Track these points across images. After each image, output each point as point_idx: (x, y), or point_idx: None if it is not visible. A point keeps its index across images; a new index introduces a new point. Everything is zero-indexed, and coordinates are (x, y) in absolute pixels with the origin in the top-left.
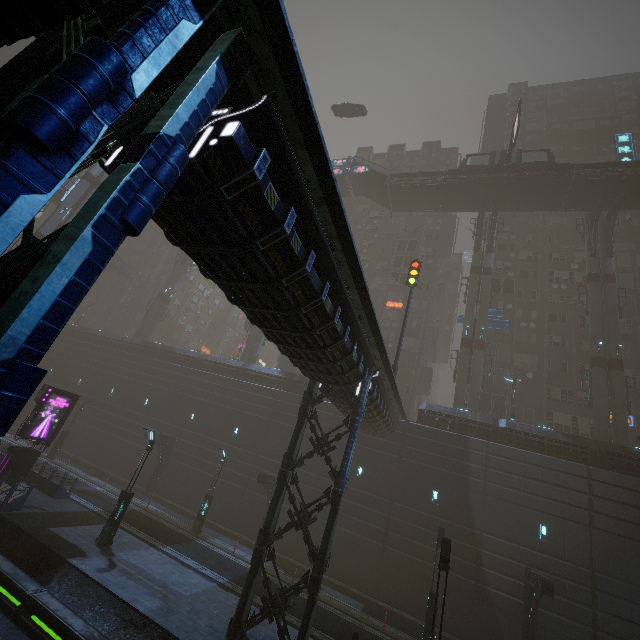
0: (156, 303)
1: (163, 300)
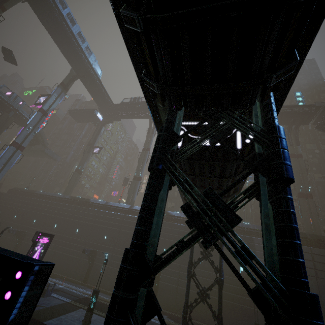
0: (75, 174)
1: (78, 172)
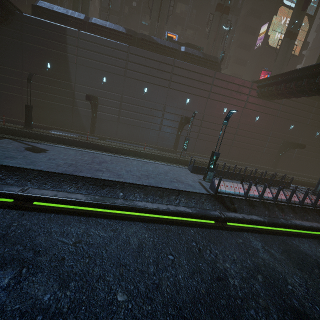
0: None
1: None
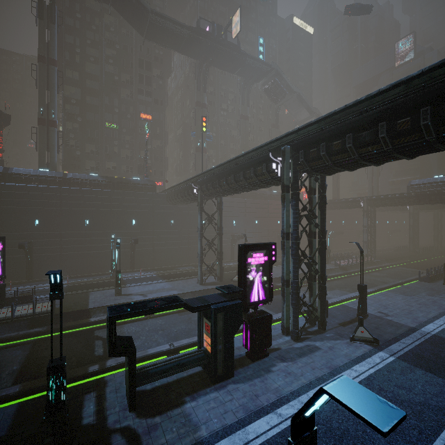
0: None
1: None
